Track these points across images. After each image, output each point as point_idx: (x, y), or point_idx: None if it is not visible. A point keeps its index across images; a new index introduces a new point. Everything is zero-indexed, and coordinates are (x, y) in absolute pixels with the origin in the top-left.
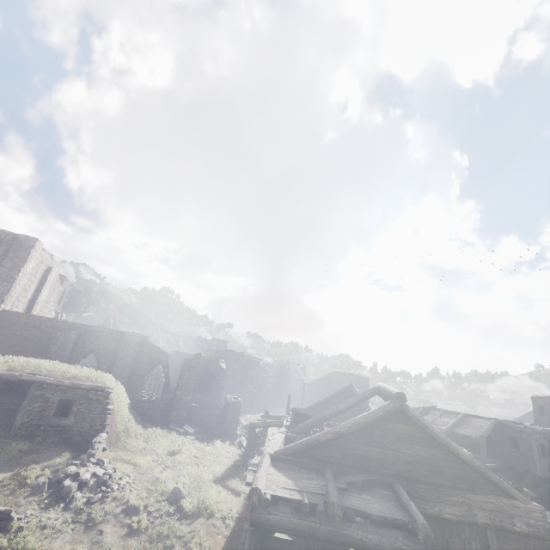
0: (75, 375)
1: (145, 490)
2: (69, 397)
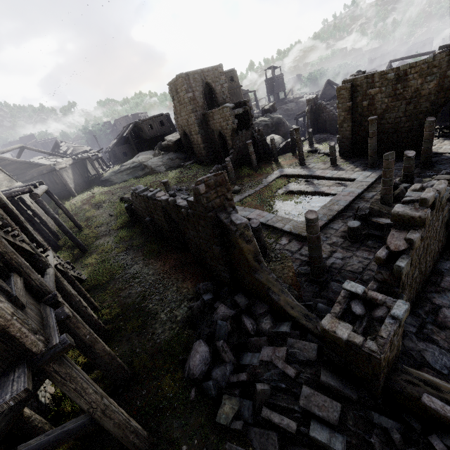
0: None
1: None
2: None
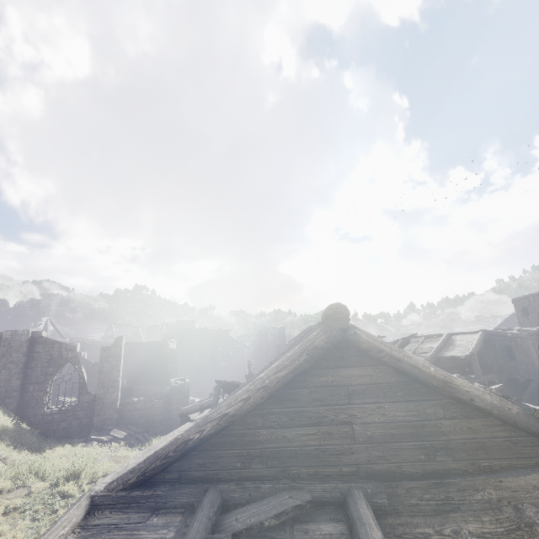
0: None
1: None
2: None
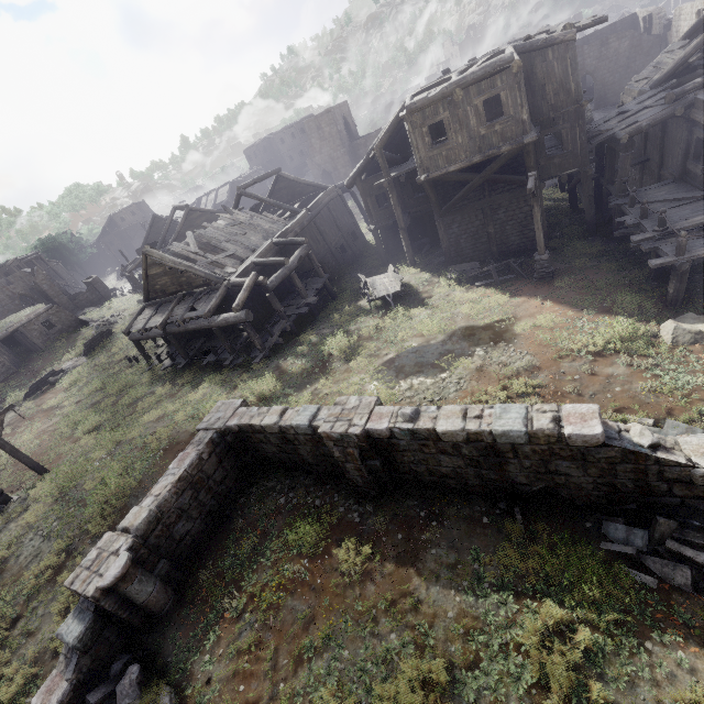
0: (26, 314)
1: (130, 308)
2: (44, 320)
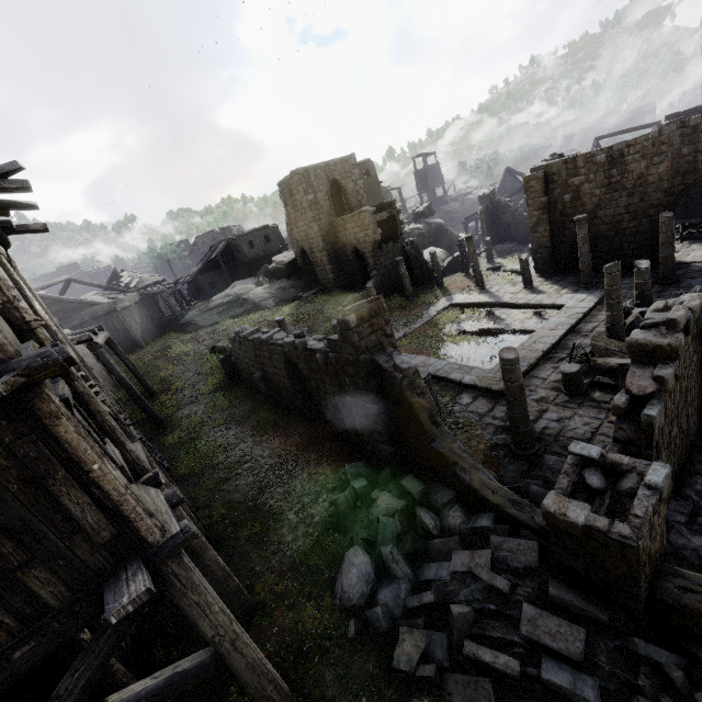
0: None
1: None
2: None
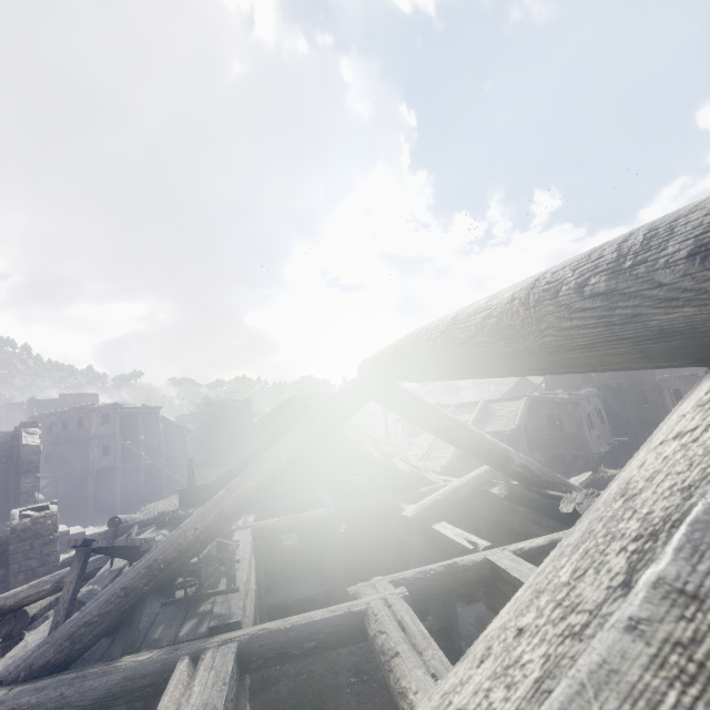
0: None
1: None
2: None
